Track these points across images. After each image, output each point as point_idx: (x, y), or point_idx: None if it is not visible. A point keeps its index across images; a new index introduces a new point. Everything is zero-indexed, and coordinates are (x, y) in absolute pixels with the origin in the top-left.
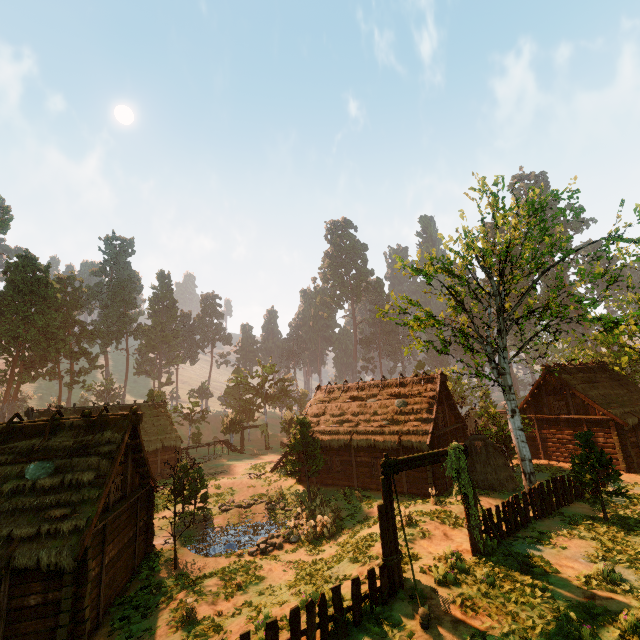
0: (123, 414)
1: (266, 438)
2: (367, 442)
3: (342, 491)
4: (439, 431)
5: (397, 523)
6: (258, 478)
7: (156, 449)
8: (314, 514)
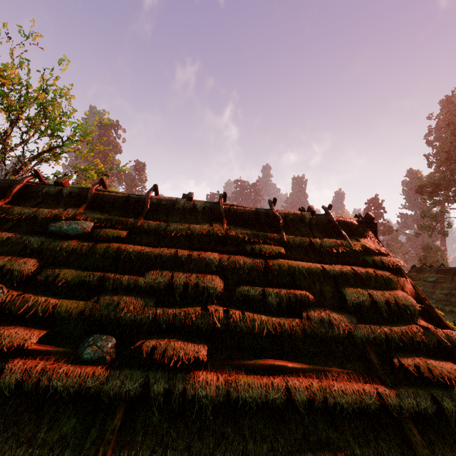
0: None
1: None
2: None
3: None
4: None
5: None
6: None
7: None
8: None
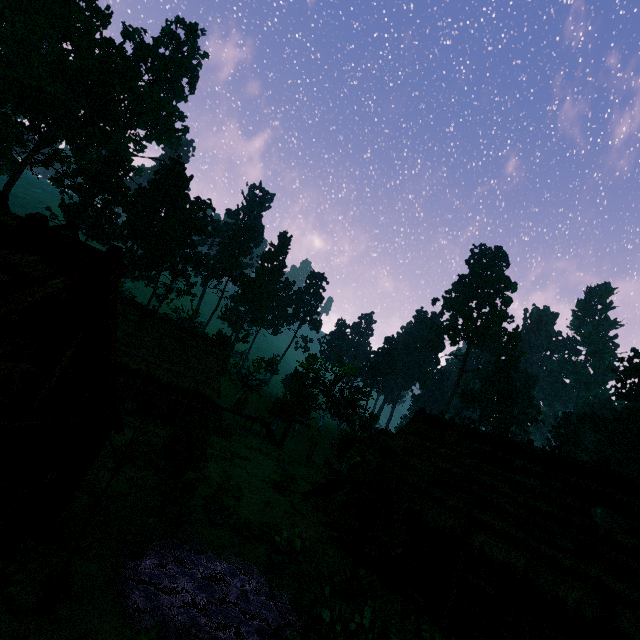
0: (90, 247)
1: (312, 445)
2: (507, 558)
3: (413, 618)
4: None
5: None
6: (282, 495)
7: (188, 389)
8: (348, 638)
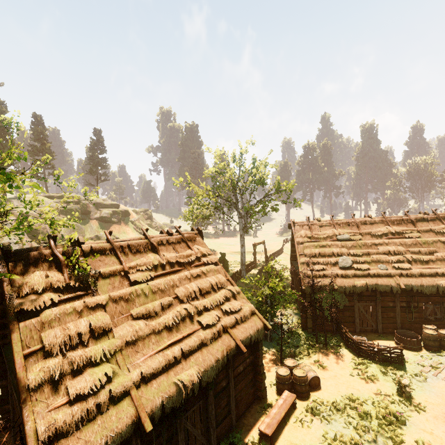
0: None
1: None
2: None
3: None
4: (295, 263)
5: (285, 273)
6: None
7: None
8: None
